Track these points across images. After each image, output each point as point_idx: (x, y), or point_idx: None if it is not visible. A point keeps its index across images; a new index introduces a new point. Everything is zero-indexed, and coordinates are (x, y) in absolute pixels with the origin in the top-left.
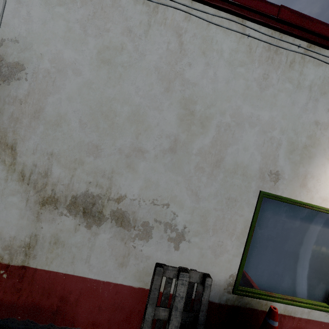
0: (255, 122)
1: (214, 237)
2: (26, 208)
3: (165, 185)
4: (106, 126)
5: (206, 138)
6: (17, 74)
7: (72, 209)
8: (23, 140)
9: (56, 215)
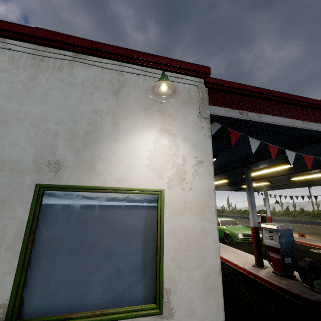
0: (24, 117)
1: None
2: None
3: None
4: None
5: None
6: None
7: None
8: None
9: None
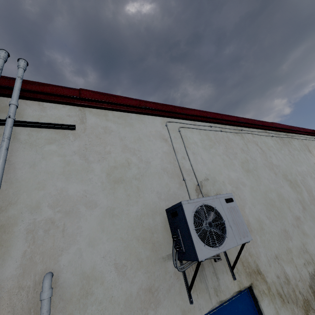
0: (305, 173)
1: None
2: None
3: None
4: (277, 212)
5: (304, 192)
6: None
7: None
8: (258, 258)
9: None
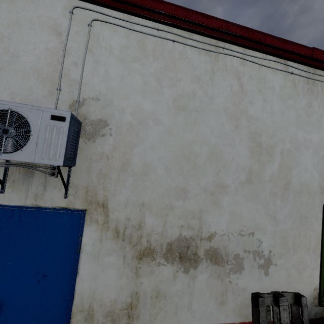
0: (309, 145)
1: (295, 255)
2: (124, 266)
3: (247, 215)
4: (189, 168)
5: (274, 165)
6: (101, 130)
7: (168, 257)
8: (113, 195)
9: (154, 267)
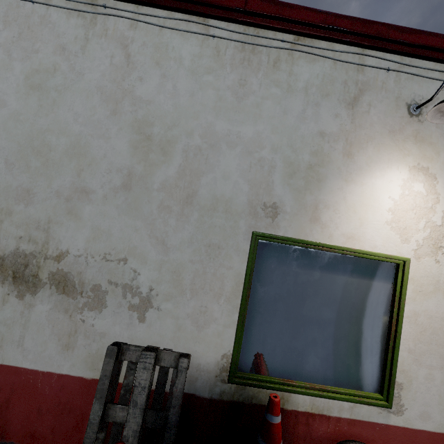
0: (235, 141)
1: (193, 300)
2: None
3: (120, 234)
4: (39, 164)
5: (171, 167)
6: None
7: None
8: None
9: None
